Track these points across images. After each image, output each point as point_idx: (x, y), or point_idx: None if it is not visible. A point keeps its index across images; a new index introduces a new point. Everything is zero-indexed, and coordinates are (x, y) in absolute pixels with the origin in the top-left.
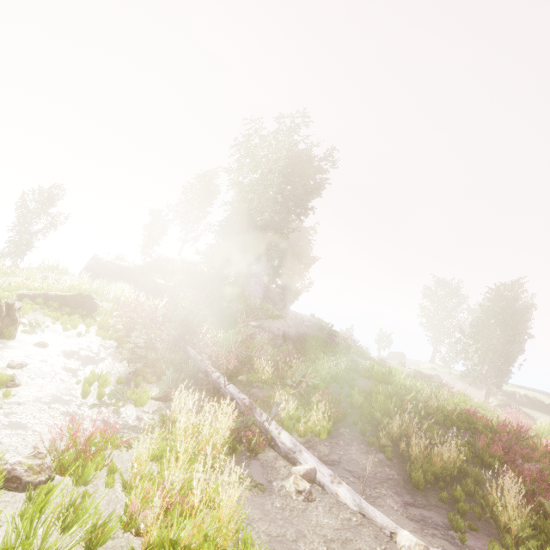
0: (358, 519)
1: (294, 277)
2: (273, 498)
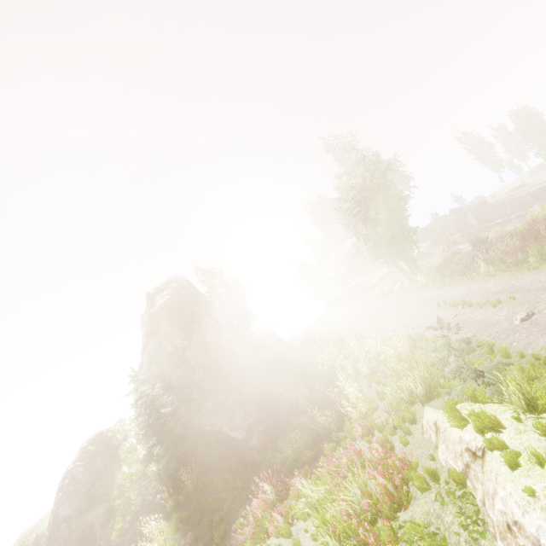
0: None
1: None
2: None
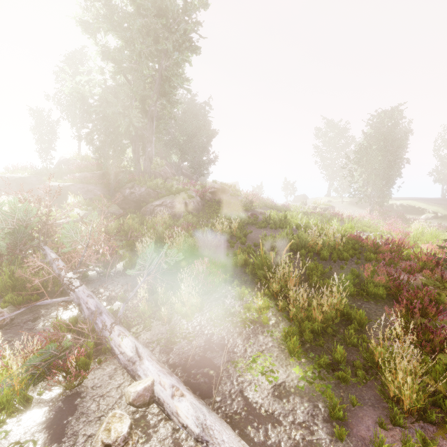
0: None
1: (199, 150)
2: None
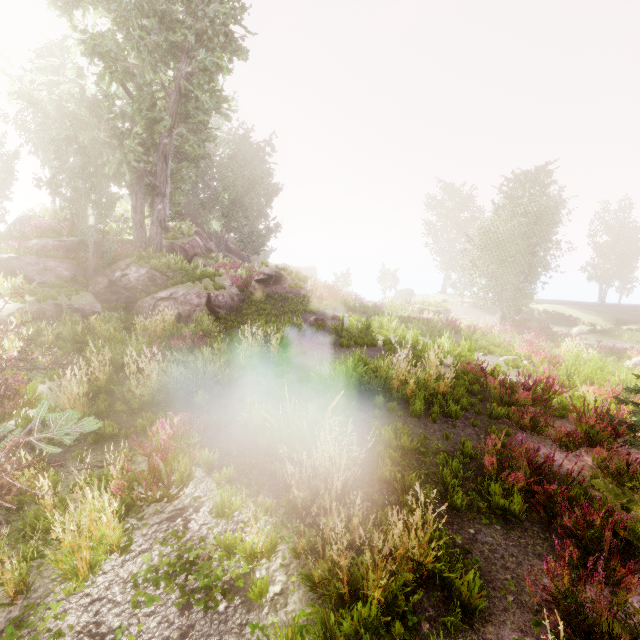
0: None
1: (252, 215)
2: None
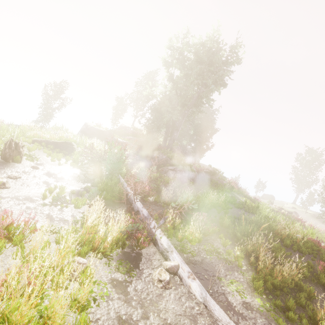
0: (200, 309)
1: (202, 141)
2: (139, 282)
